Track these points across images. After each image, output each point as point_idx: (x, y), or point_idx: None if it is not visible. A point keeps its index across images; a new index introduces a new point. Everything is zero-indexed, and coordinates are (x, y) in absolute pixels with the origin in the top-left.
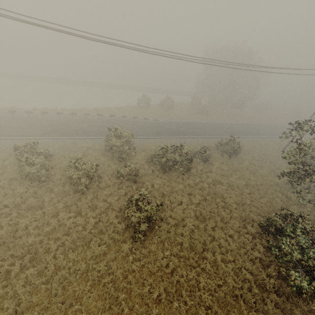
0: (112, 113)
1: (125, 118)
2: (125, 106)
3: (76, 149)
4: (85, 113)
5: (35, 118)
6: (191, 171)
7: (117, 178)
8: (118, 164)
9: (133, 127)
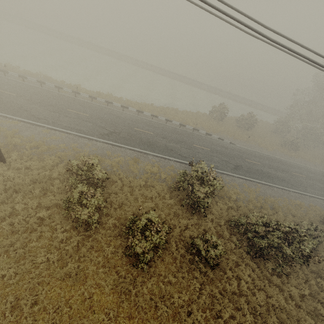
0: (181, 119)
1: (195, 131)
2: (196, 112)
3: (136, 172)
4: (153, 115)
5: (97, 107)
6: (294, 267)
7: (188, 249)
8: (188, 216)
9: (205, 150)
